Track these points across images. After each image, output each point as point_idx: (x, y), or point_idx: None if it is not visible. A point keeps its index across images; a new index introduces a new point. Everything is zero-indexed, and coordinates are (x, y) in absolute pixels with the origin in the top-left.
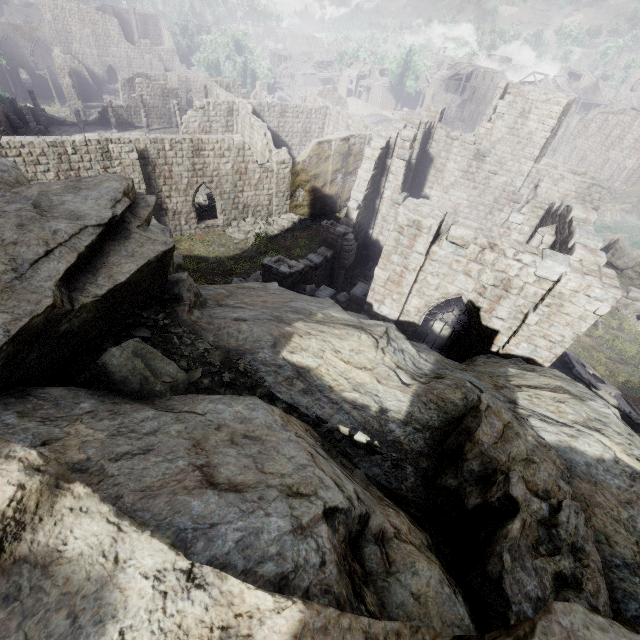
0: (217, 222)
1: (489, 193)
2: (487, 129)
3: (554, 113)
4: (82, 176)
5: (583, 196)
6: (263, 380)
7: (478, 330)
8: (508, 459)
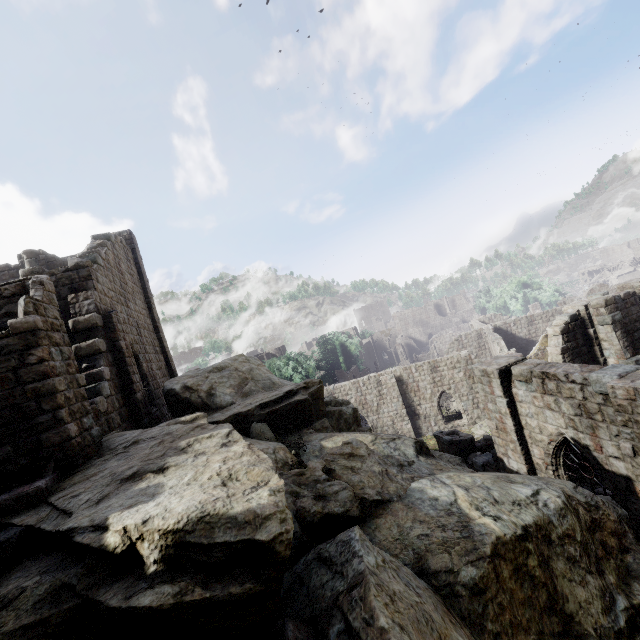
0: (462, 421)
1: None
2: None
3: None
4: (367, 398)
5: None
6: (303, 449)
7: (610, 480)
8: (332, 460)
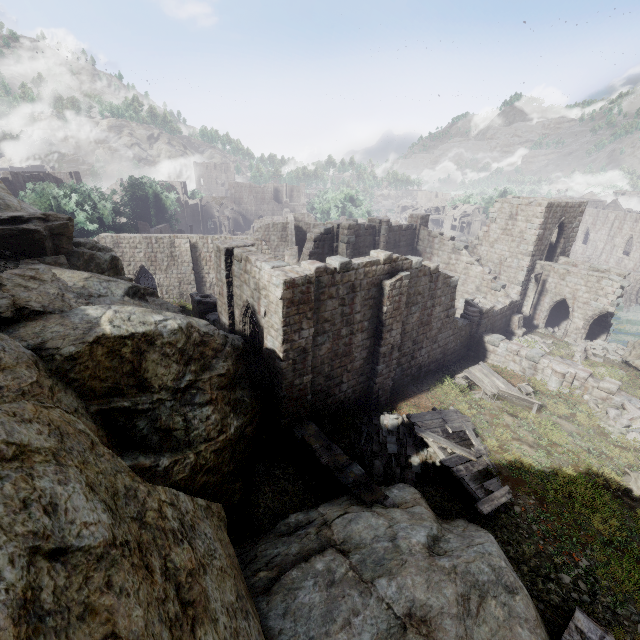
0: None
1: (470, 282)
2: (484, 232)
3: (538, 213)
4: (158, 256)
5: (595, 290)
6: None
7: (260, 331)
8: (7, 278)
